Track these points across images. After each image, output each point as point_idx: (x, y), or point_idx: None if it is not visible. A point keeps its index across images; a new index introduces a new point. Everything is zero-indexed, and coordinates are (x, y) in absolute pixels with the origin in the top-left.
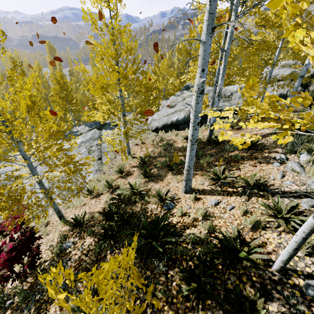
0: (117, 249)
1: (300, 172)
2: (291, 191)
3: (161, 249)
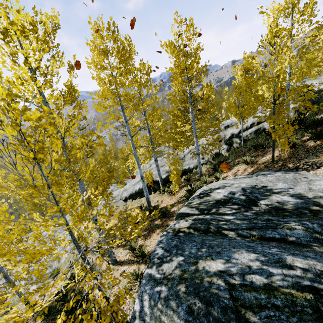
0: None
1: None
2: None
3: None
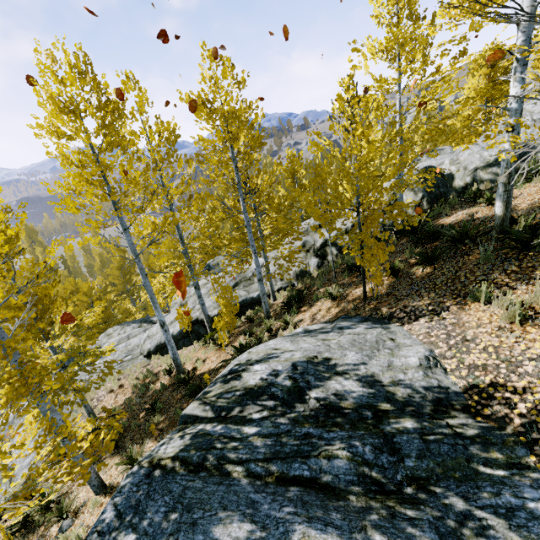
0: None
1: None
2: None
3: None
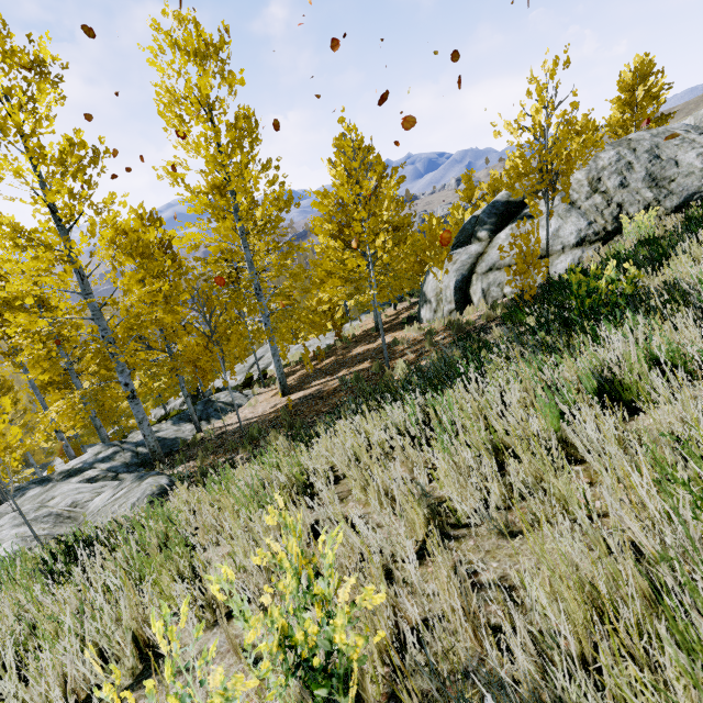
0: None
1: None
2: None
3: None
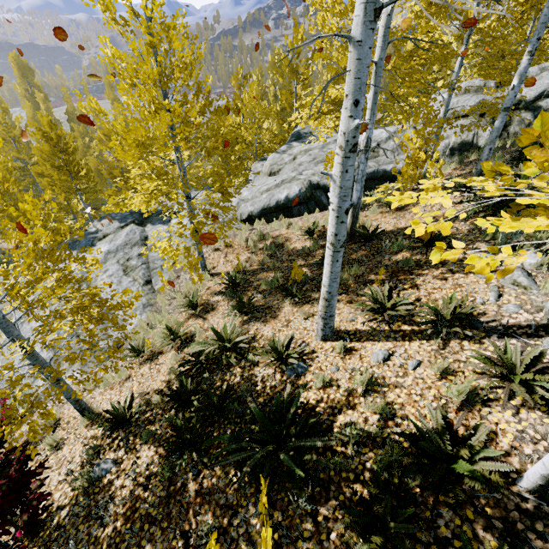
0: (207, 469)
1: (529, 287)
2: (519, 323)
3: (302, 473)
